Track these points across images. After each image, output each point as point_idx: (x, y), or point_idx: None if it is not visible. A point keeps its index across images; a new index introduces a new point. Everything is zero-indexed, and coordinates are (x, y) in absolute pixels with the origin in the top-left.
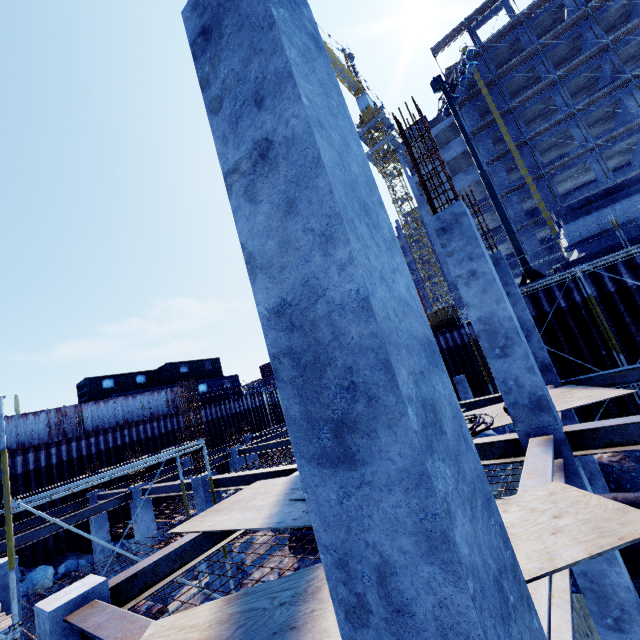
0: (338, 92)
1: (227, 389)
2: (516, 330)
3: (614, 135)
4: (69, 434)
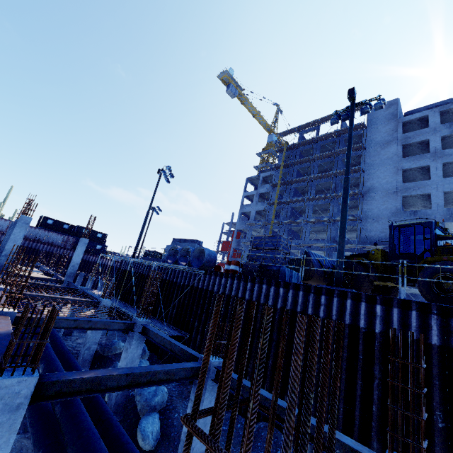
0: None
1: (97, 249)
2: (2, 248)
3: (314, 221)
4: None
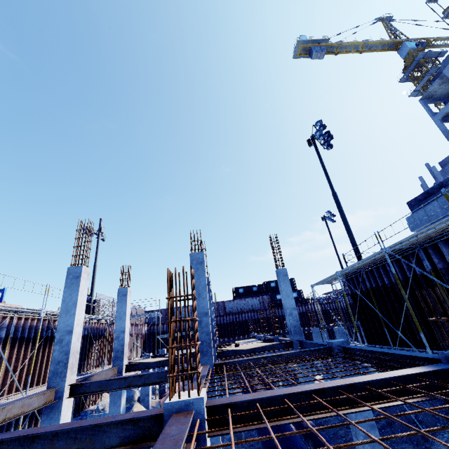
0: (126, 301)
1: (294, 298)
2: None
3: None
4: (221, 313)
